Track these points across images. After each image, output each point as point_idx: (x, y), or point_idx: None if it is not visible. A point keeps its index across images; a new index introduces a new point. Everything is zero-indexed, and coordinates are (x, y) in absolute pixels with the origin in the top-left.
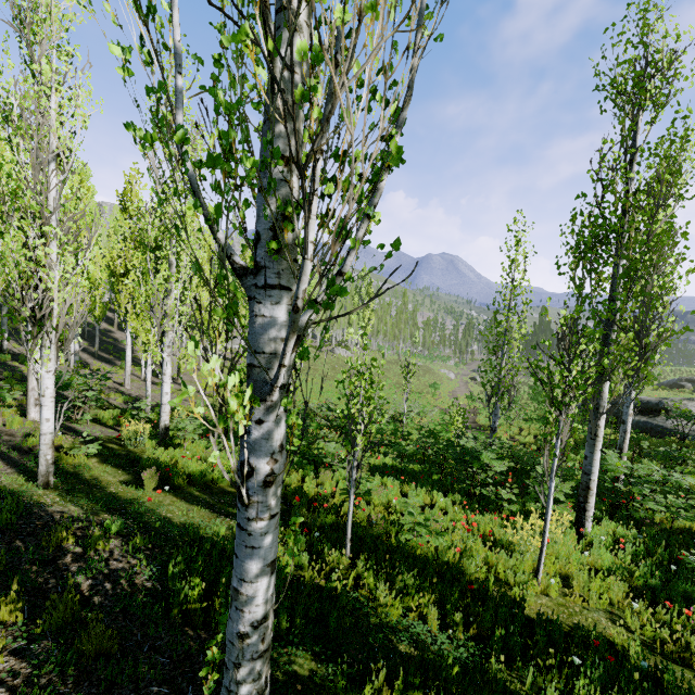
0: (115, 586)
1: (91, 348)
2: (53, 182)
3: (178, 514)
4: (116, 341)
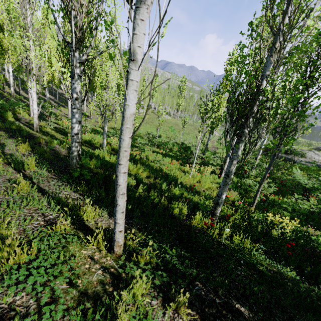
0: (55, 152)
1: (55, 100)
2: (28, 14)
3: None
4: (66, 98)
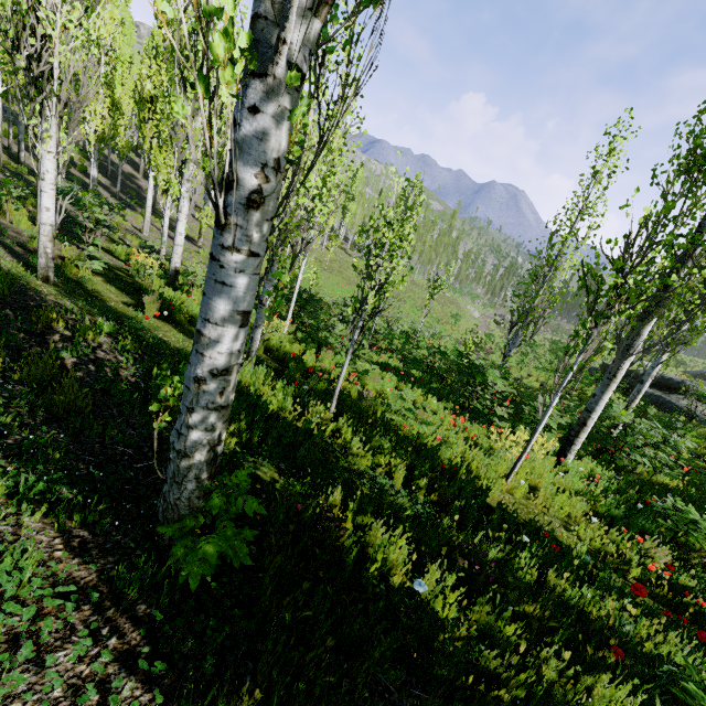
0: (99, 371)
1: (113, 188)
2: None
3: (174, 340)
4: (140, 189)
